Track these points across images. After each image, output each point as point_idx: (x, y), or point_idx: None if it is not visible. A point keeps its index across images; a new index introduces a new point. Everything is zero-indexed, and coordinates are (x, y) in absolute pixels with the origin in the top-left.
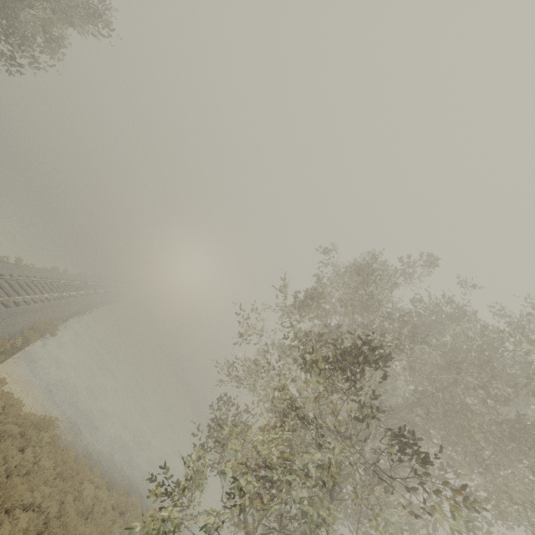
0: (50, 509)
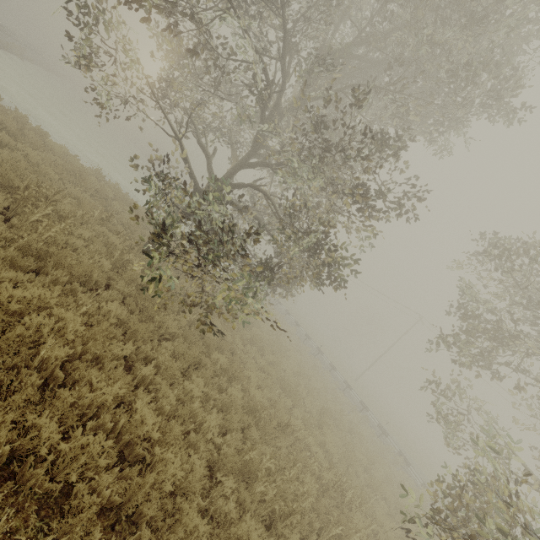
0: (6, 123)
